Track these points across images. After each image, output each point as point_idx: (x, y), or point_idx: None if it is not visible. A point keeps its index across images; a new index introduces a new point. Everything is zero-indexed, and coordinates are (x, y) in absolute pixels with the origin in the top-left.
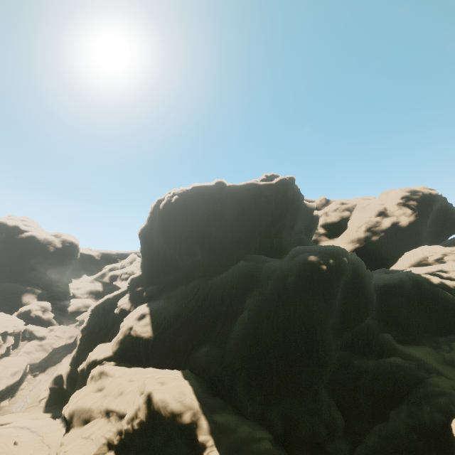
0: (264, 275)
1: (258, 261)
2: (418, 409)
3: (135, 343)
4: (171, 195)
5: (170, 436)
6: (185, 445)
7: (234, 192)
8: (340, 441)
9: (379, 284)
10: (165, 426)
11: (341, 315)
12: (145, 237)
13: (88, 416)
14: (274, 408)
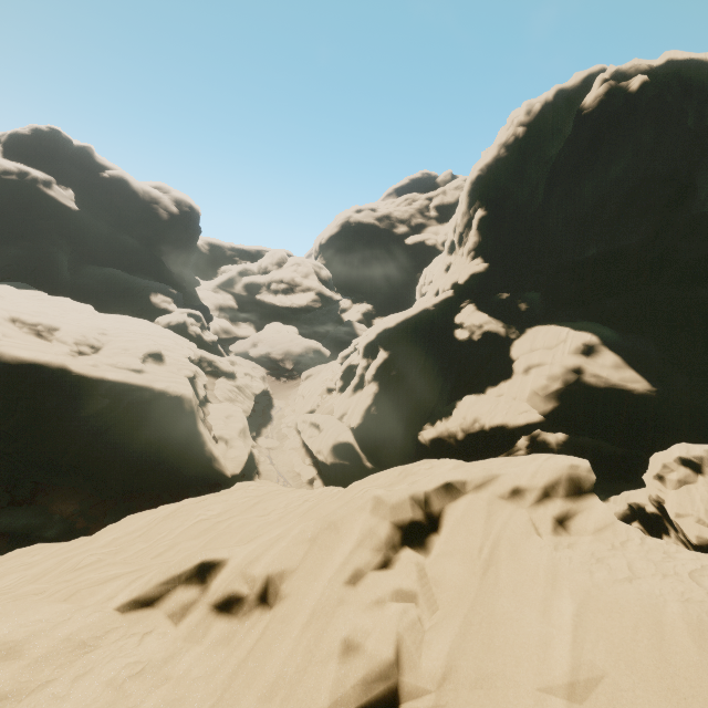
0: None
1: None
2: None
3: (601, 400)
4: (609, 78)
5: None
6: None
7: None
8: None
9: None
10: None
11: None
12: (498, 185)
13: None
14: None
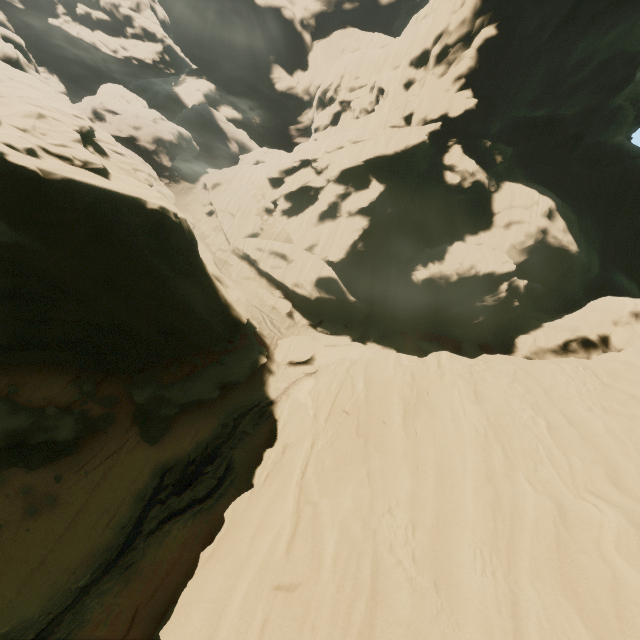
0: None
1: None
2: None
3: (550, 256)
4: None
5: None
6: None
7: None
8: None
9: None
10: None
11: None
12: None
13: None
14: None
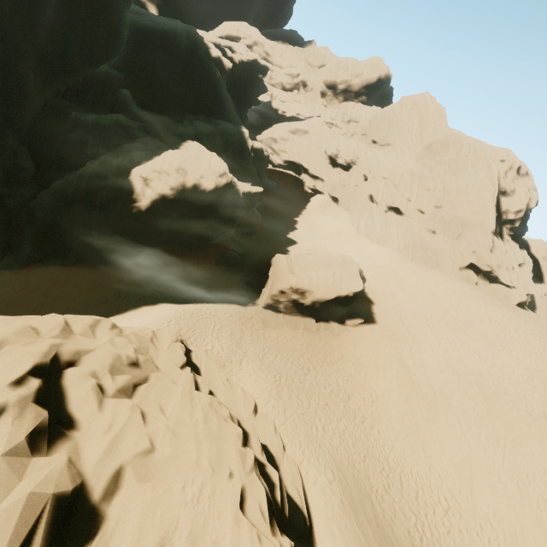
0: None
1: None
2: (114, 159)
3: None
4: None
5: None
6: None
7: None
8: (25, 187)
9: (143, 23)
10: None
11: (61, 41)
12: None
13: None
14: None
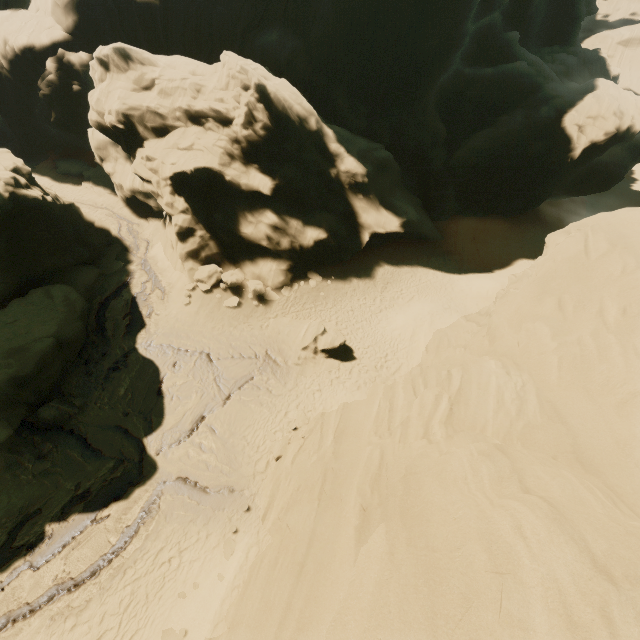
0: None
1: None
2: (534, 111)
3: (116, 11)
4: None
5: (301, 144)
6: (317, 153)
7: None
8: (440, 149)
9: None
10: (295, 133)
11: None
12: None
13: (161, 126)
14: (381, 122)
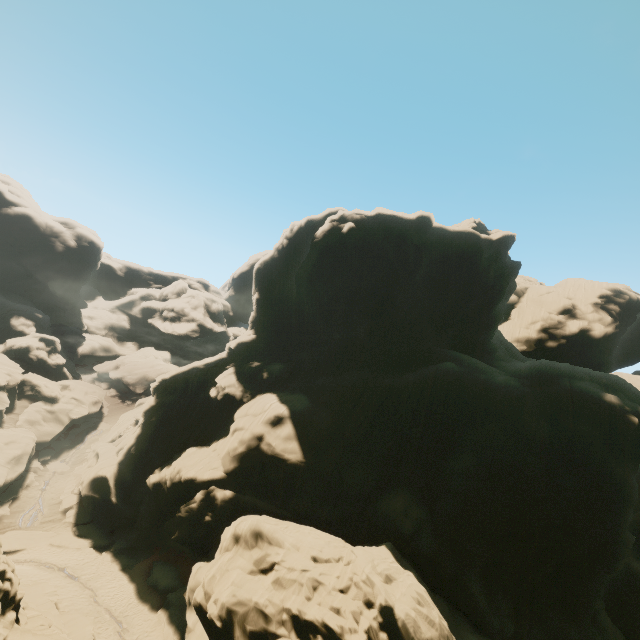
0: (502, 400)
1: (472, 367)
2: None
3: (269, 465)
4: (337, 219)
5: None
6: None
7: (440, 240)
8: None
9: None
10: None
11: None
12: (270, 277)
13: (261, 631)
14: (534, 629)
